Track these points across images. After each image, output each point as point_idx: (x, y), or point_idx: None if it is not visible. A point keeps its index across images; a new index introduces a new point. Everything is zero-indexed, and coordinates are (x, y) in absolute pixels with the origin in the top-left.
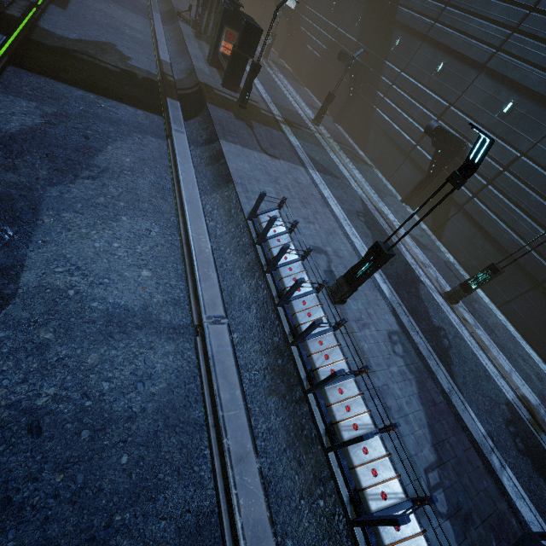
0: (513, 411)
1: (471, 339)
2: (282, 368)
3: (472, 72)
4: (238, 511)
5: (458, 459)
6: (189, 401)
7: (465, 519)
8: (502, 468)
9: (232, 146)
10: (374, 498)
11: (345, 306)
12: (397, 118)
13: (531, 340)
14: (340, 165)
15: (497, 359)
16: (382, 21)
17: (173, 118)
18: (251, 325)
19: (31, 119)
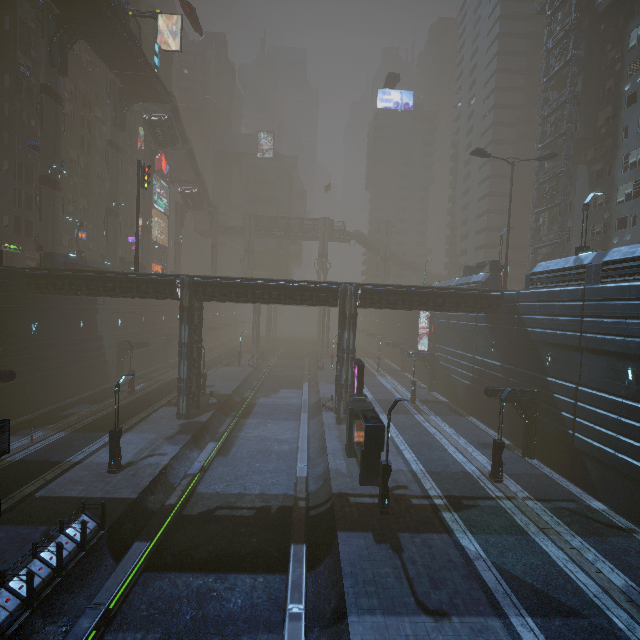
0: None
1: None
2: None
3: None
4: None
5: None
6: None
7: None
8: None
9: (367, 622)
10: None
11: None
12: (617, 444)
13: None
14: (568, 566)
15: None
16: (518, 343)
17: (292, 586)
18: None
19: None
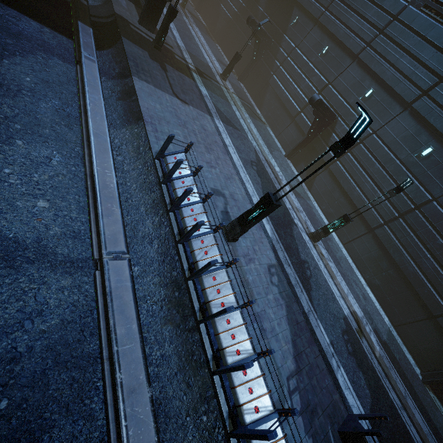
0: (347, 323)
1: (325, 270)
2: (179, 300)
3: (347, 59)
4: (127, 442)
5: (310, 365)
6: (84, 335)
7: (312, 412)
8: (338, 368)
9: (145, 84)
10: (249, 412)
11: (236, 243)
12: (289, 86)
13: (362, 270)
14: (241, 119)
15: (340, 284)
16: None
17: (84, 44)
18: (152, 259)
19: None
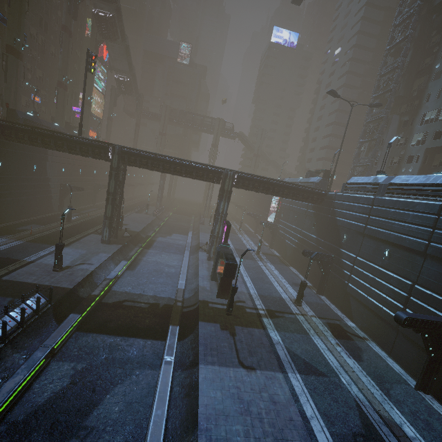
0: None
1: None
2: None
3: (416, 256)
4: None
5: None
6: None
7: None
8: None
9: (209, 369)
10: None
11: None
12: (369, 292)
13: None
14: (326, 352)
15: None
16: (329, 225)
17: (168, 347)
18: None
19: (62, 382)
